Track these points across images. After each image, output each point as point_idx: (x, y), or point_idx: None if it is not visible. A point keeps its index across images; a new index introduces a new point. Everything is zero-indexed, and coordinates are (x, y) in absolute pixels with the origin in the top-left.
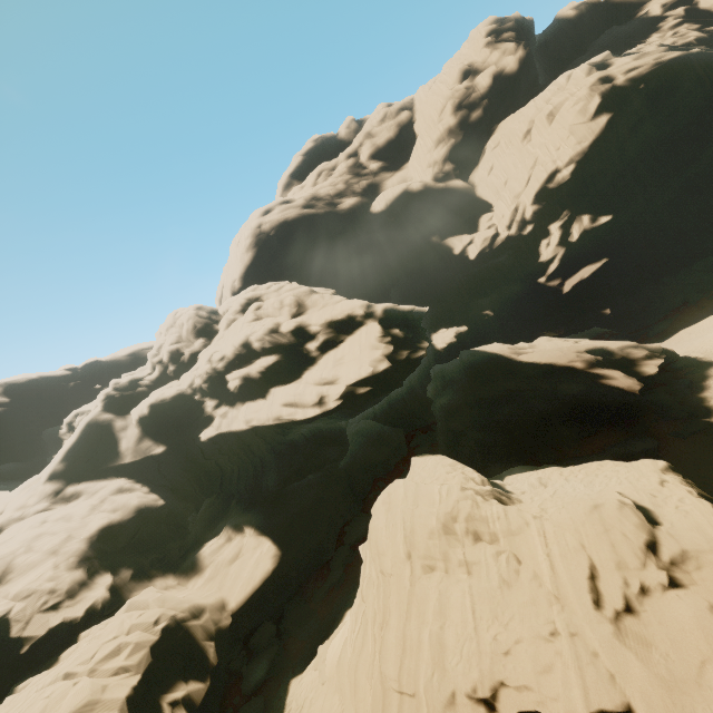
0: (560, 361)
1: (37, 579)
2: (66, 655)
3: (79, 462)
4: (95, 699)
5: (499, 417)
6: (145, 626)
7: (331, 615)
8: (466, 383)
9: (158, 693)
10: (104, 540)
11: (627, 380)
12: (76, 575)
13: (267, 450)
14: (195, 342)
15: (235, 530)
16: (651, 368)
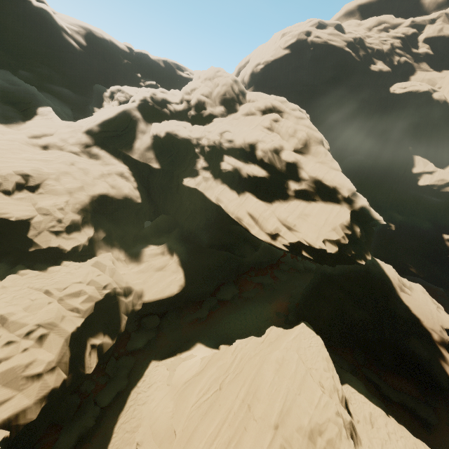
0: (426, 323)
1: (54, 206)
2: (51, 270)
3: (107, 134)
4: (56, 323)
5: (356, 315)
6: (98, 286)
7: (188, 336)
8: (353, 276)
9: (88, 335)
10: (99, 203)
11: None
12: (76, 219)
13: (215, 221)
14: (218, 106)
15: (168, 251)
16: None
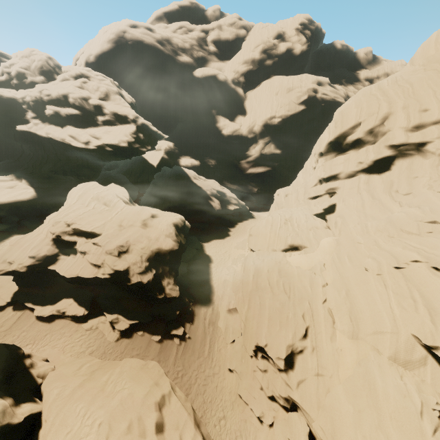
0: (204, 188)
1: None
2: None
3: None
4: None
5: (169, 196)
6: None
7: None
8: (168, 178)
9: None
10: None
11: (217, 205)
12: None
13: (53, 153)
14: (38, 76)
15: (17, 178)
16: (232, 207)
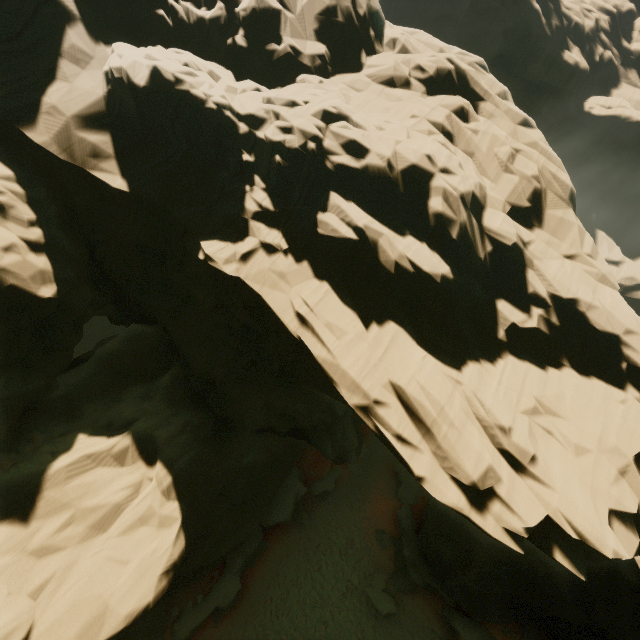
0: None
1: None
2: None
3: None
4: None
5: (542, 571)
6: None
7: None
8: None
9: None
10: None
11: None
12: None
13: (281, 367)
14: (312, 42)
15: (141, 450)
16: None
